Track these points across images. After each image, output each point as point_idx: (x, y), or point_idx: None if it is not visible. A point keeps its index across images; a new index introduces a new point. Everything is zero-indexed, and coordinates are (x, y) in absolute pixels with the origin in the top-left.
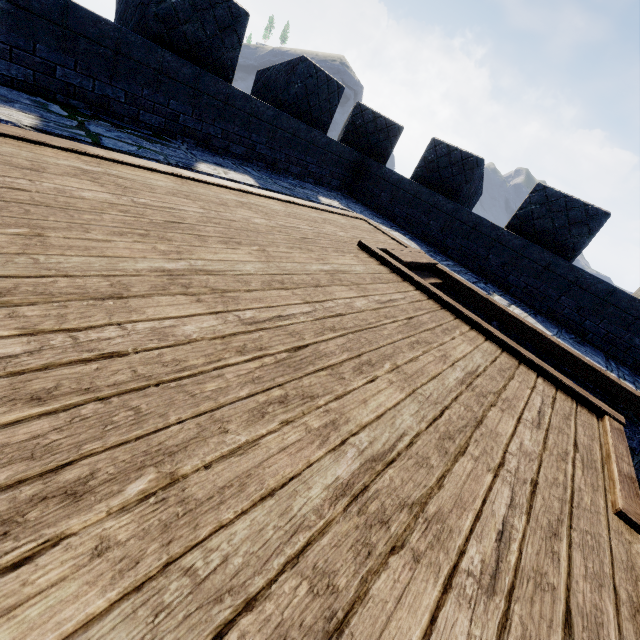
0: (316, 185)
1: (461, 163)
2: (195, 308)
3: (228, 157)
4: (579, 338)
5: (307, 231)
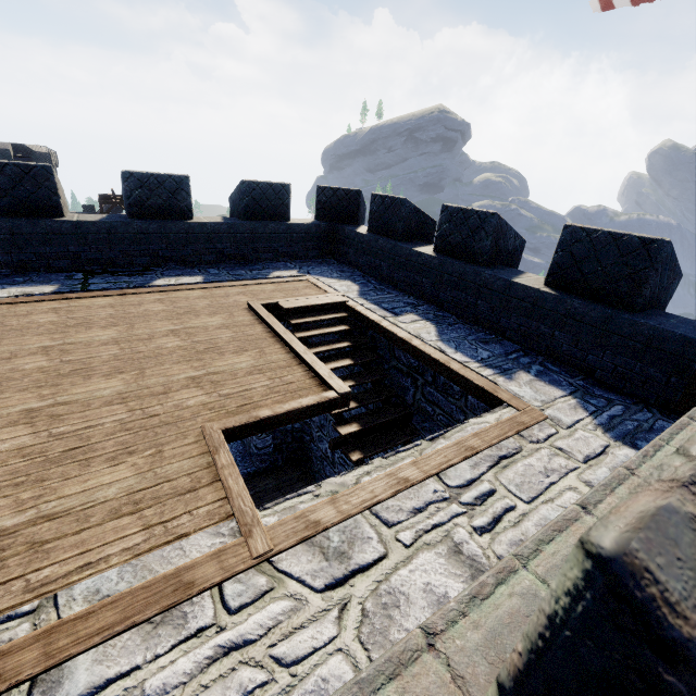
0: (292, 261)
1: (392, 207)
2: (42, 359)
3: (202, 265)
4: (501, 337)
5: (201, 306)
